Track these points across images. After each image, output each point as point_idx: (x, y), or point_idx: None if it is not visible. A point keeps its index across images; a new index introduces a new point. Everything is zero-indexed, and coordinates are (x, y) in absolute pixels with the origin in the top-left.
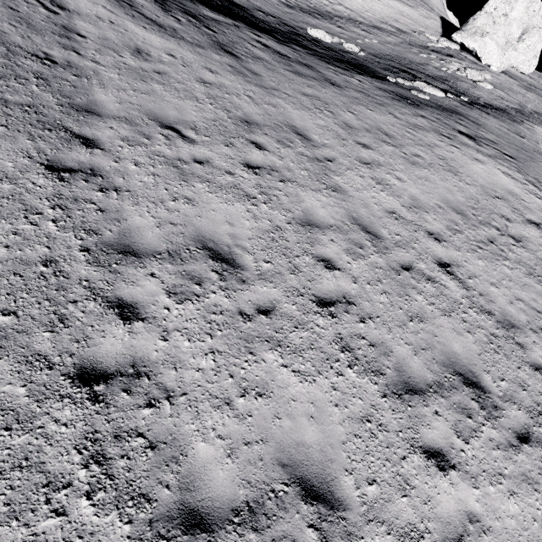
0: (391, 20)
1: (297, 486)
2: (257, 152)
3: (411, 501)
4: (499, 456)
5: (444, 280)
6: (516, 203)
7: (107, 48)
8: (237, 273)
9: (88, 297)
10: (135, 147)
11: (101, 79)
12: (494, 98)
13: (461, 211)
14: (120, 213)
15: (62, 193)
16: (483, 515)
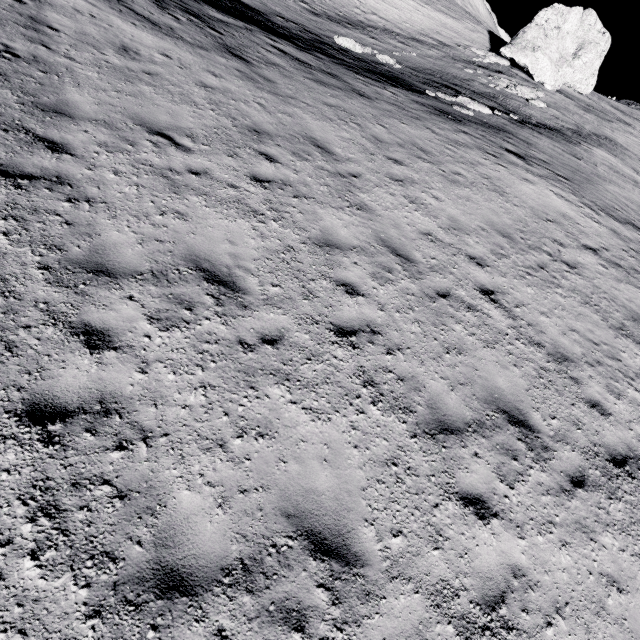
0: (433, 33)
1: (305, 540)
2: (268, 164)
3: (444, 555)
4: (549, 503)
5: (487, 309)
6: (570, 227)
7: (86, 44)
8: (238, 298)
9: (46, 322)
10: (116, 154)
11: (75, 77)
12: (547, 118)
13: (508, 234)
14: (92, 227)
15: (17, 202)
16: (529, 568)
